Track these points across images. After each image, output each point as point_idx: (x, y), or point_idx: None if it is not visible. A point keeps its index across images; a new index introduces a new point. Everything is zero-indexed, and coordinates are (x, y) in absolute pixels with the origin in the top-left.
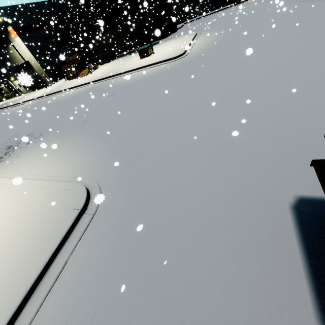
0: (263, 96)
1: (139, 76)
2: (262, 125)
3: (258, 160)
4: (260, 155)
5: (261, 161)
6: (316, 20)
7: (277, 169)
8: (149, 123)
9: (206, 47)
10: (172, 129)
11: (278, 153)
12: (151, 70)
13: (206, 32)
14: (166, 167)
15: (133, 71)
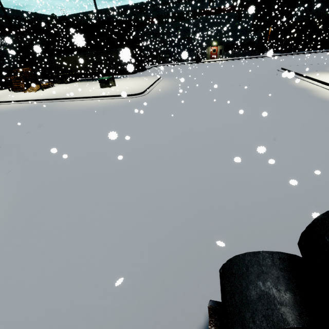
0: (201, 154)
1: (91, 105)
2: (192, 191)
3: (178, 243)
4: (181, 234)
5: (181, 245)
6: (252, 91)
7: (194, 261)
8: (75, 164)
9: (164, 92)
10: (98, 178)
11: (201, 234)
12: (106, 101)
13: (169, 78)
14: (65, 238)
15: (88, 99)
